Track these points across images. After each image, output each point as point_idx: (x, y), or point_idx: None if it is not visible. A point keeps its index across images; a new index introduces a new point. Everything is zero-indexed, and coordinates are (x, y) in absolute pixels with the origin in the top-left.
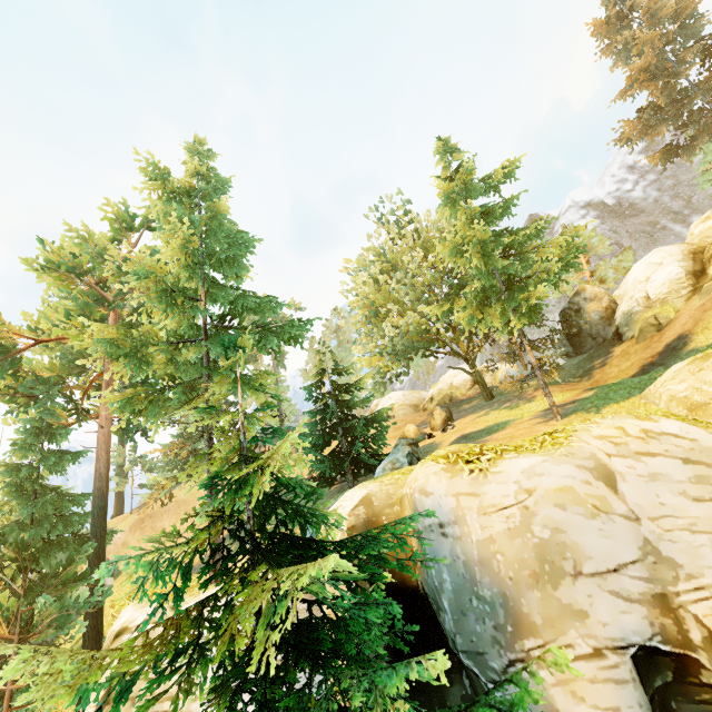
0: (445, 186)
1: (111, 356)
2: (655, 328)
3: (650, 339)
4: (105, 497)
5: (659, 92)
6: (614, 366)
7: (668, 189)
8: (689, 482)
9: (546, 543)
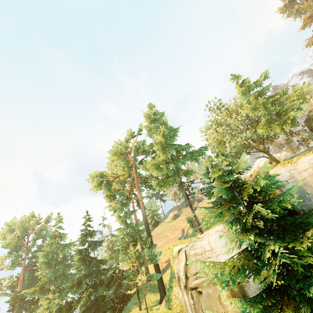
0: (240, 89)
1: (154, 169)
2: None
3: None
4: (147, 223)
5: None
6: None
7: None
8: None
9: None
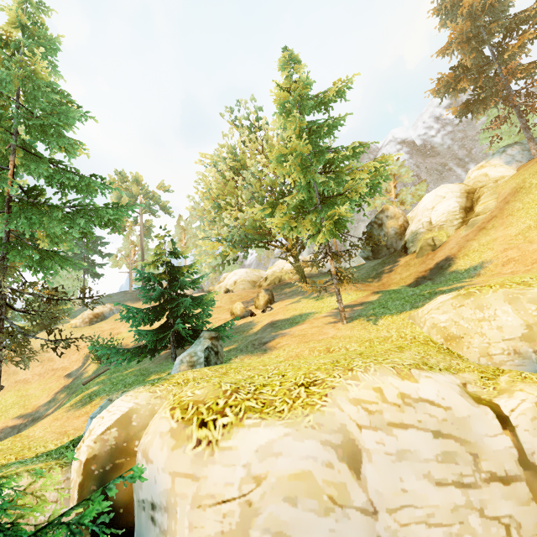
0: (281, 94)
1: None
2: (431, 248)
3: (426, 256)
4: None
5: (469, 55)
6: (398, 274)
7: (458, 140)
8: (435, 460)
9: None
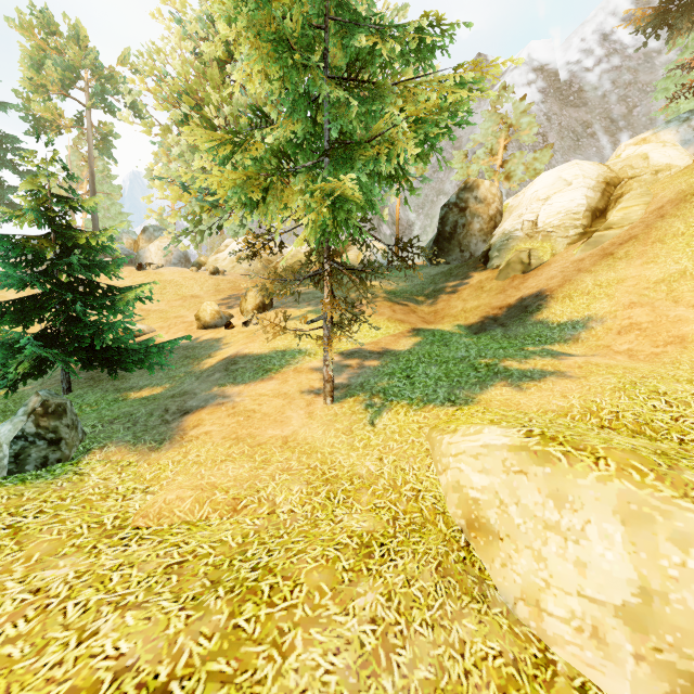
0: None
1: None
2: (523, 268)
3: (510, 281)
4: None
5: None
6: (462, 300)
7: (621, 86)
8: None
9: None
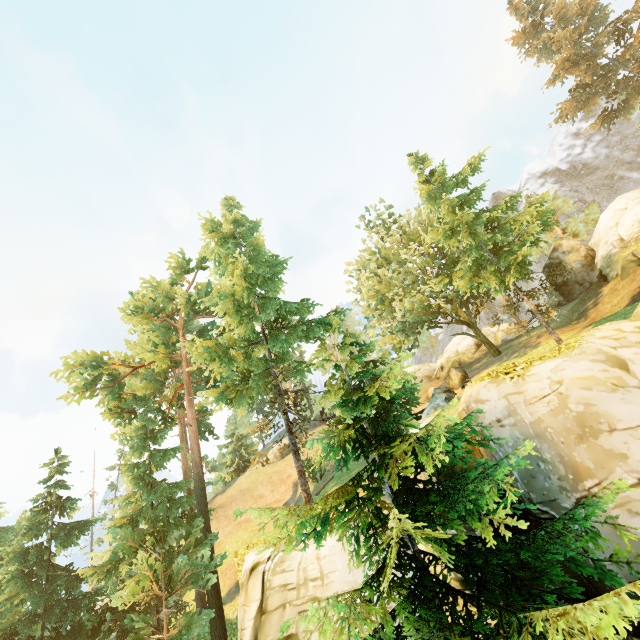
0: (425, 188)
1: (211, 360)
2: (636, 263)
3: (633, 274)
4: (202, 481)
5: (584, 74)
6: (606, 303)
7: (615, 145)
8: None
9: (582, 414)
